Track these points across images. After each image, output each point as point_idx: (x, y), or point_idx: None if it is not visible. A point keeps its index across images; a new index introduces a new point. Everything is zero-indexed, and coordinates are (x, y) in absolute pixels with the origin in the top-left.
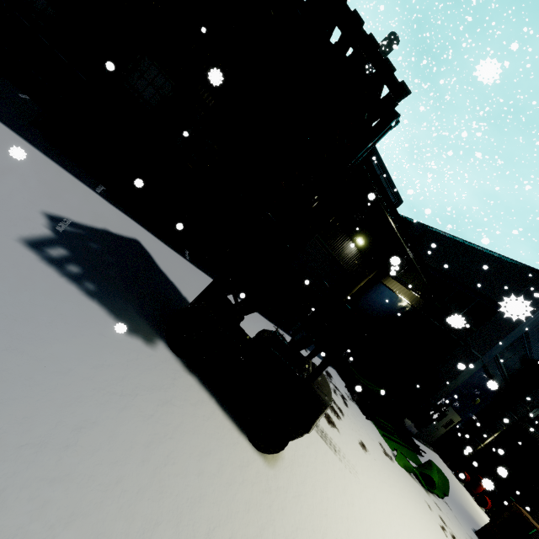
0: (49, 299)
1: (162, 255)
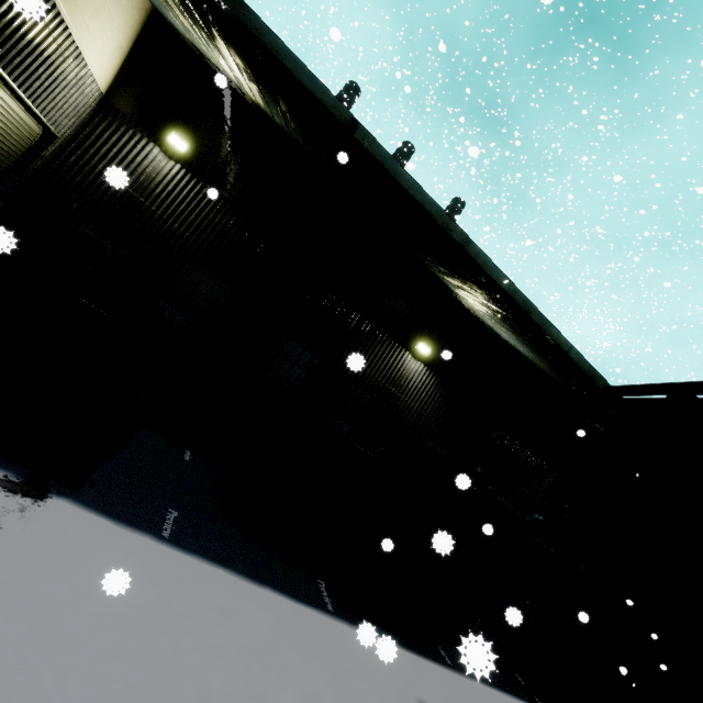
0: None
1: None
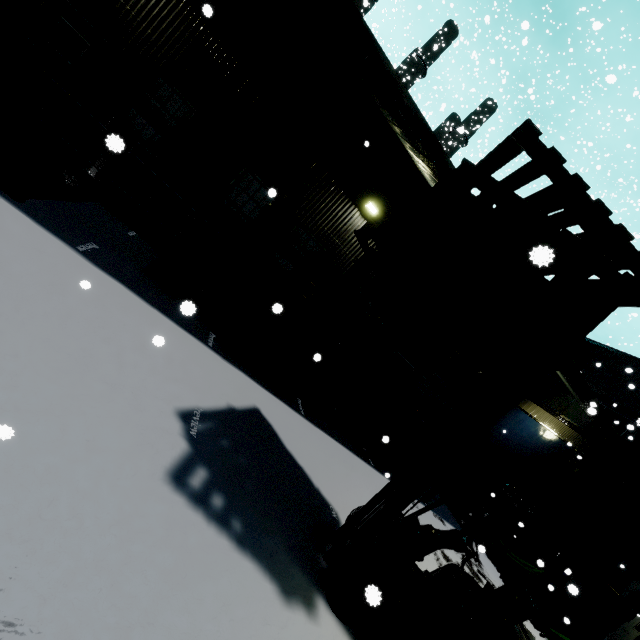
0: (207, 579)
1: (281, 422)
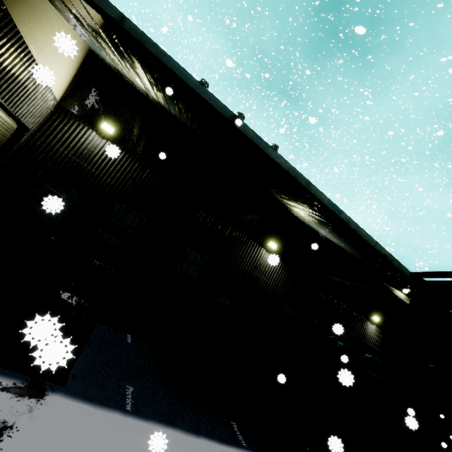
0: None
1: None
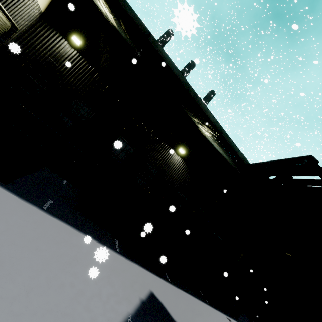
0: None
1: (164, 296)
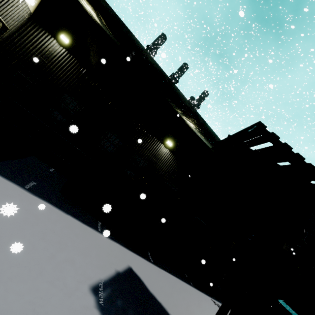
0: None
1: (143, 272)
